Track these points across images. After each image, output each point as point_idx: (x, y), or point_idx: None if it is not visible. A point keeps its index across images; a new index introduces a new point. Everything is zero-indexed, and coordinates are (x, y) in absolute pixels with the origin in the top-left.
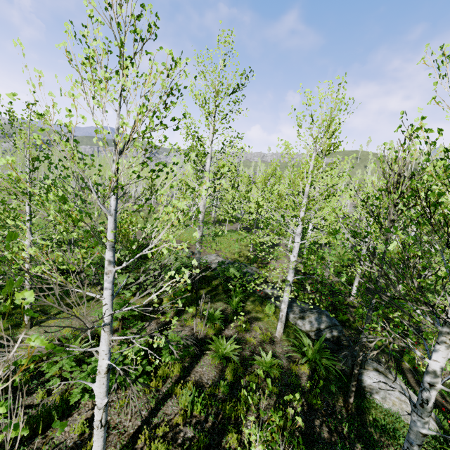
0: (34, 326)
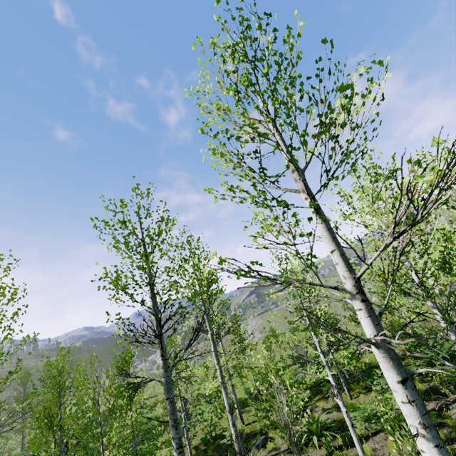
0: (353, 399)
